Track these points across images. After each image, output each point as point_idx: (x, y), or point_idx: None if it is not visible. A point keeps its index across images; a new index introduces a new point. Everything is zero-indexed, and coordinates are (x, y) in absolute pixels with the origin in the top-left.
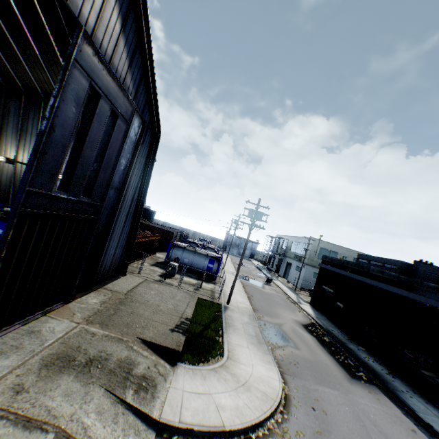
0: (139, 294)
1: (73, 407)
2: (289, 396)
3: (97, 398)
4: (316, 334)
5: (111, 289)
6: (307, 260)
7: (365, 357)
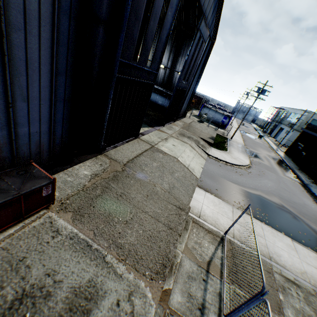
0: (193, 125)
1: (190, 143)
2: (251, 167)
3: (193, 144)
4: (277, 162)
5: (183, 121)
6: (296, 127)
7: (302, 175)
